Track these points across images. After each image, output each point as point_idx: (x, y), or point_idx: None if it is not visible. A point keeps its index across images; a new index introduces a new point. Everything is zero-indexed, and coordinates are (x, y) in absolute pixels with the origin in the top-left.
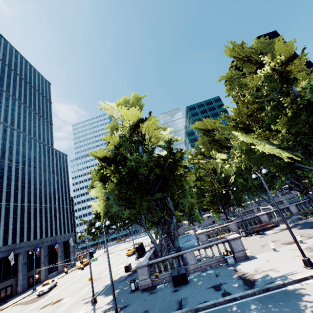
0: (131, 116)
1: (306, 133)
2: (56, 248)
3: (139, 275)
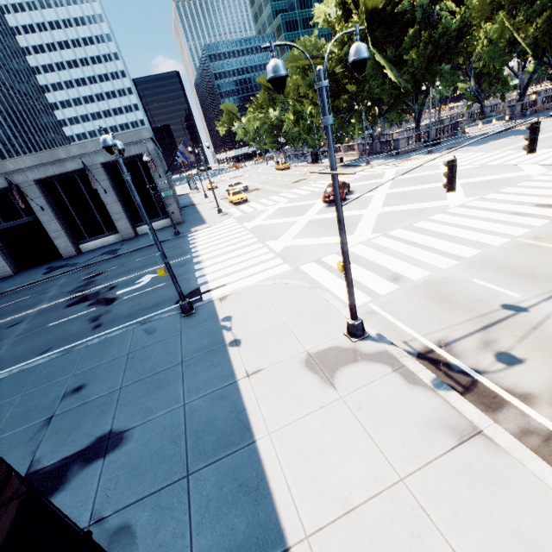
0: None
1: (546, 33)
2: (181, 160)
3: (400, 145)
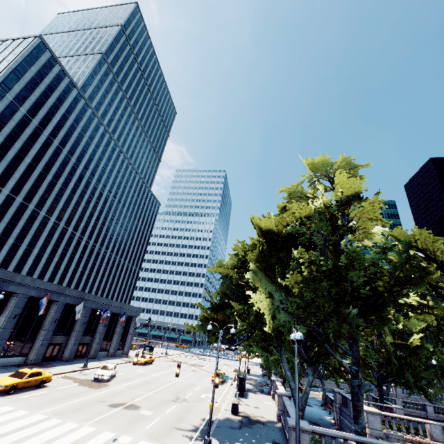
0: (348, 187)
1: None
2: (122, 320)
3: (292, 441)
